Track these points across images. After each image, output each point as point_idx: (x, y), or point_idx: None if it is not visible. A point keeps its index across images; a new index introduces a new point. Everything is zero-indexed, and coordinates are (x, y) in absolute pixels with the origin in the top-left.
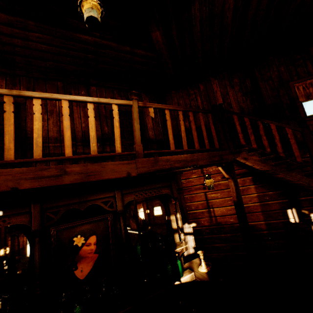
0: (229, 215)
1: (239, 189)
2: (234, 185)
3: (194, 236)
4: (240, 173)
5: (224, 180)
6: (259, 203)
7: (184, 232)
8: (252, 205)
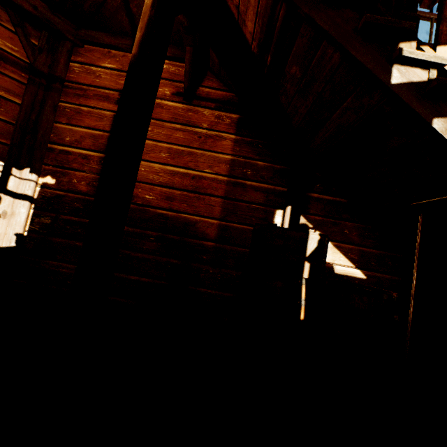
0: (148, 185)
1: (201, 132)
2: (154, 7)
3: (36, 209)
4: (219, 98)
5: (175, 101)
6: (229, 177)
7: (8, 186)
8: (210, 176)
